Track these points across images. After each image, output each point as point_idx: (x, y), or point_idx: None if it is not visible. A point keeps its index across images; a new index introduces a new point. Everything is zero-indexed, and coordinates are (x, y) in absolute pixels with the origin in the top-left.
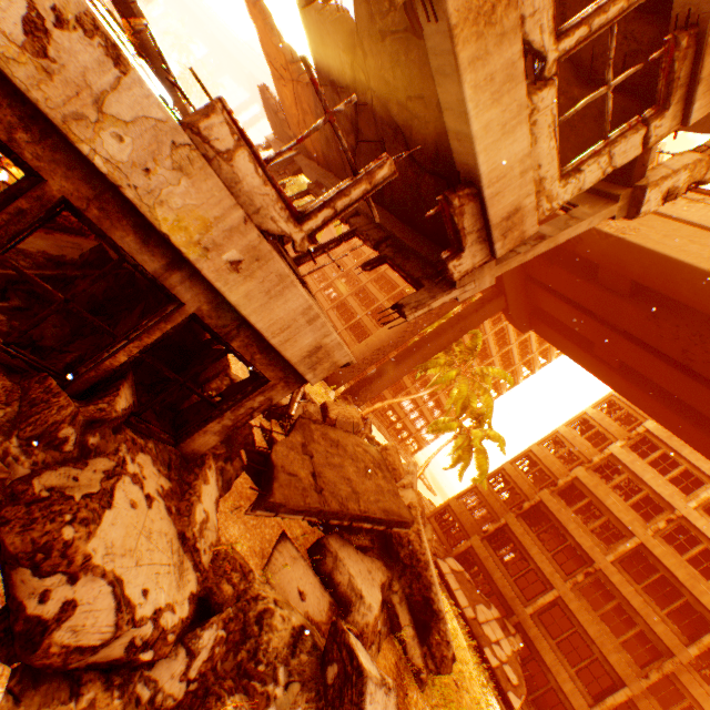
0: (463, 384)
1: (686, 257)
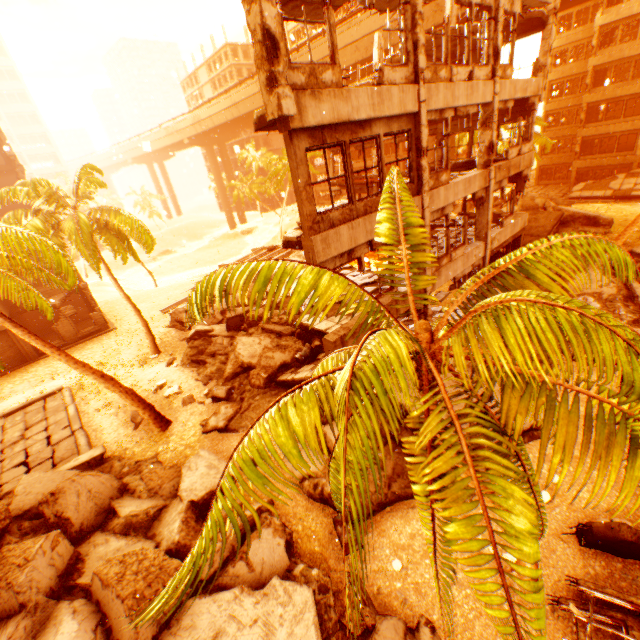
0: None
1: None
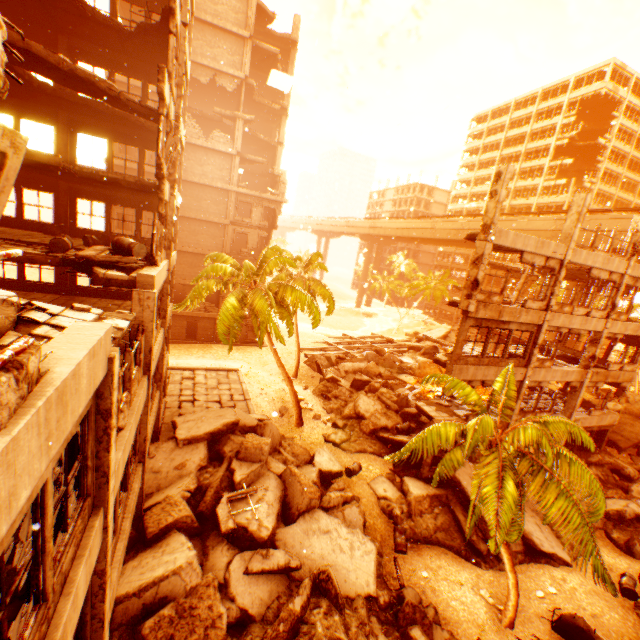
0: None
1: None
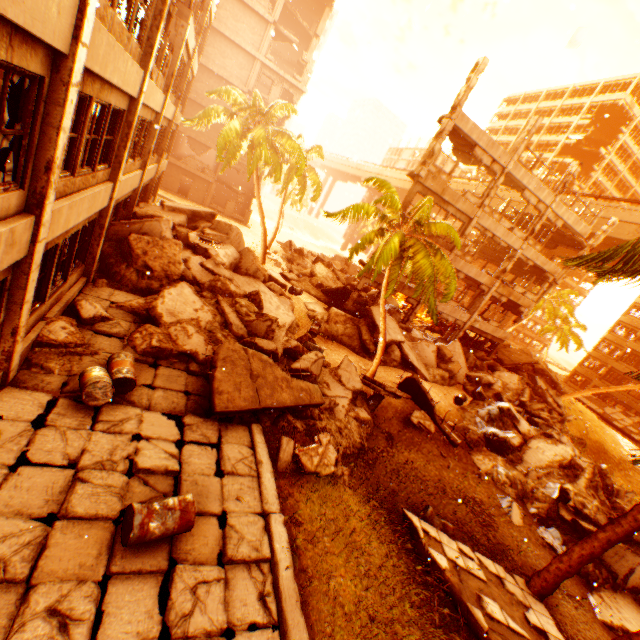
0: (548, 306)
1: (617, 236)
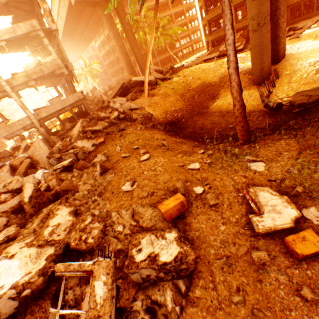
0: (146, 30)
1: None
